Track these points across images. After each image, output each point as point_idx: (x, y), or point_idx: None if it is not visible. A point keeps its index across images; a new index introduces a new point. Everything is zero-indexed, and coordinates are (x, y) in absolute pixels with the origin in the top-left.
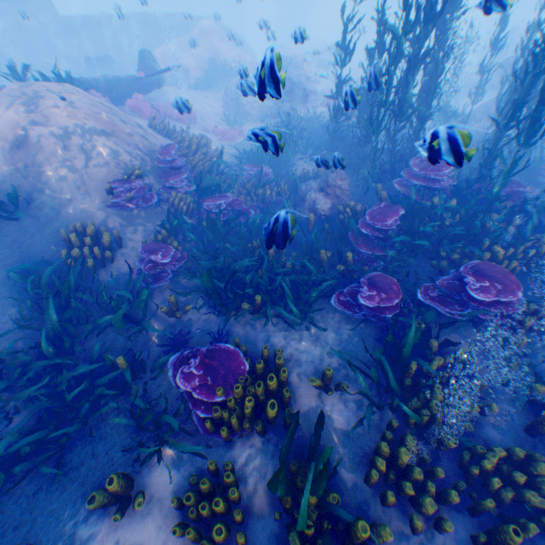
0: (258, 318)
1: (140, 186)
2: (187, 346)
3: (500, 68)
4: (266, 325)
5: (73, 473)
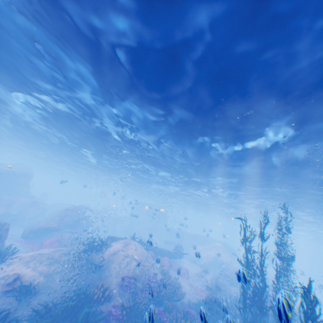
0: None
1: (132, 281)
2: None
3: None
4: None
5: None
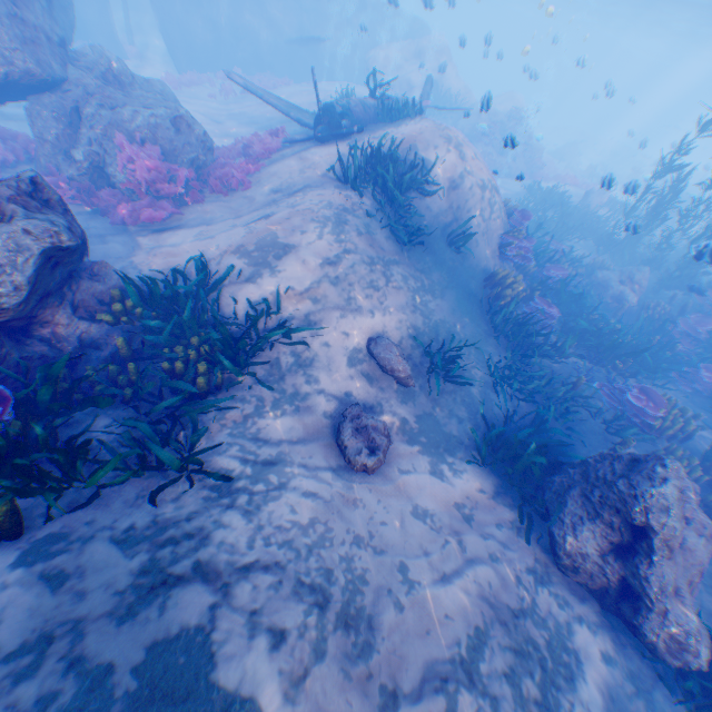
0: (633, 374)
1: (523, 246)
2: (595, 381)
3: None
4: (628, 381)
5: (577, 437)
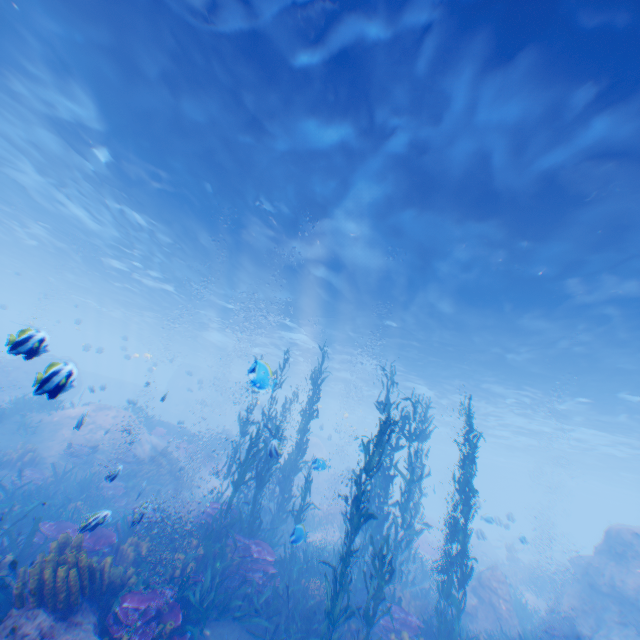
0: None
1: (85, 449)
2: None
3: (572, 561)
4: None
5: None
